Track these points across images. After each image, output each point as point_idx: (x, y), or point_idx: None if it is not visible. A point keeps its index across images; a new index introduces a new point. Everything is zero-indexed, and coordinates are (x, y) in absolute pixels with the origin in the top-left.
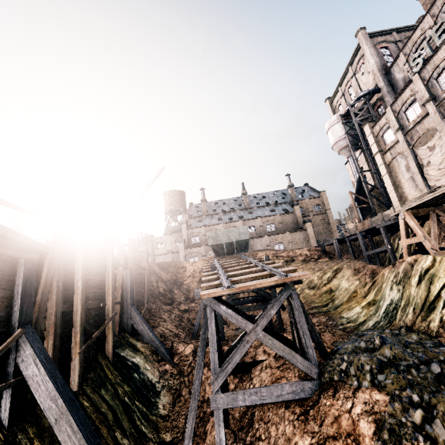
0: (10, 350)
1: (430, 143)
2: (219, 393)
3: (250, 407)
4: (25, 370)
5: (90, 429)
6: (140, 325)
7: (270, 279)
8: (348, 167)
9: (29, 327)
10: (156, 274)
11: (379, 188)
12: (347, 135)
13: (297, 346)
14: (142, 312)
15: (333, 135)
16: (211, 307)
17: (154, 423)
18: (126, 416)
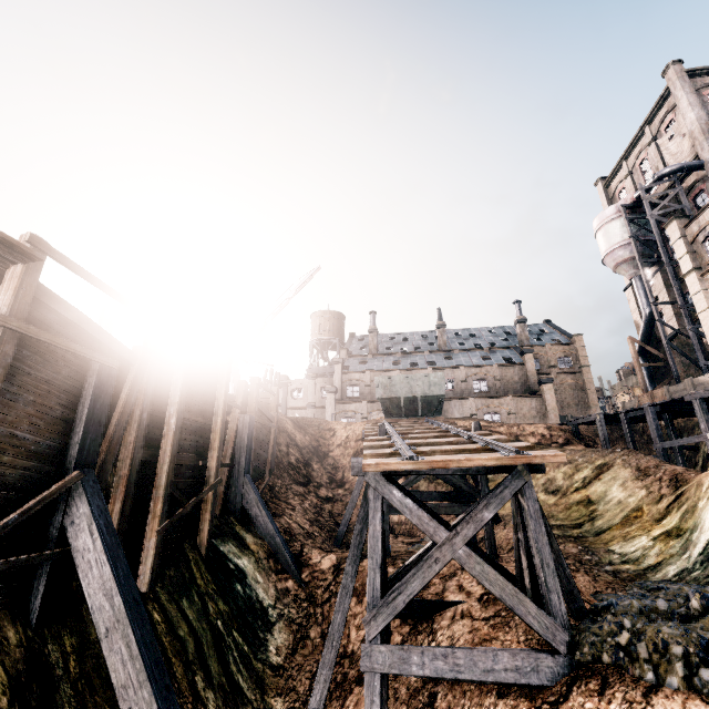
0: (58, 502)
1: None
2: (377, 644)
3: (429, 681)
4: (74, 539)
5: (157, 658)
6: (255, 506)
7: (487, 454)
8: (628, 295)
9: (90, 472)
10: (288, 434)
11: (691, 334)
12: (633, 239)
13: (527, 587)
14: (259, 488)
15: (606, 238)
16: (377, 491)
17: (258, 675)
18: (216, 653)
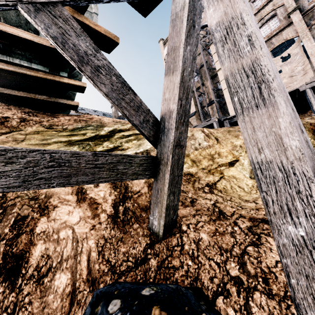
0: None
1: (284, 53)
2: None
3: None
4: None
5: None
6: None
7: None
8: None
9: None
10: None
11: (216, 102)
12: None
13: None
14: None
15: None
16: None
17: None
18: None
